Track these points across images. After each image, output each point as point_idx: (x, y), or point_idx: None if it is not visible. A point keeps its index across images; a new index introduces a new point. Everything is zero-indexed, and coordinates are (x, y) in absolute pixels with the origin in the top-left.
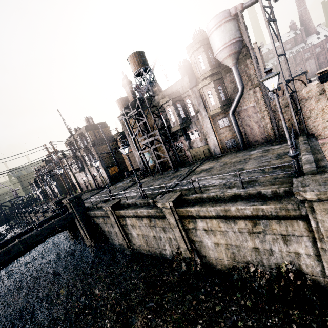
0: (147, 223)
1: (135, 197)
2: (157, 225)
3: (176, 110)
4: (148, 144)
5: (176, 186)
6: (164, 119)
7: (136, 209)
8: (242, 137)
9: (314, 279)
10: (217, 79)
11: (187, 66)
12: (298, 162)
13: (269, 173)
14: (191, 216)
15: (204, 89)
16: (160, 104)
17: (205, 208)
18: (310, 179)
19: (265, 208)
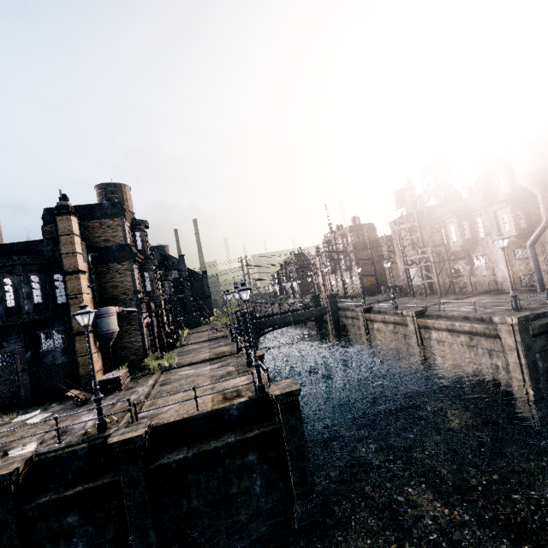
0: (392, 329)
1: (387, 308)
2: (399, 332)
3: (459, 229)
4: (416, 260)
5: (429, 307)
6: (444, 235)
7: (385, 315)
8: (539, 275)
9: (505, 387)
10: (518, 203)
11: (488, 179)
12: (515, 302)
13: (510, 311)
14: (428, 327)
15: (499, 212)
16: (442, 219)
17: (438, 321)
18: (511, 313)
19: (476, 326)
